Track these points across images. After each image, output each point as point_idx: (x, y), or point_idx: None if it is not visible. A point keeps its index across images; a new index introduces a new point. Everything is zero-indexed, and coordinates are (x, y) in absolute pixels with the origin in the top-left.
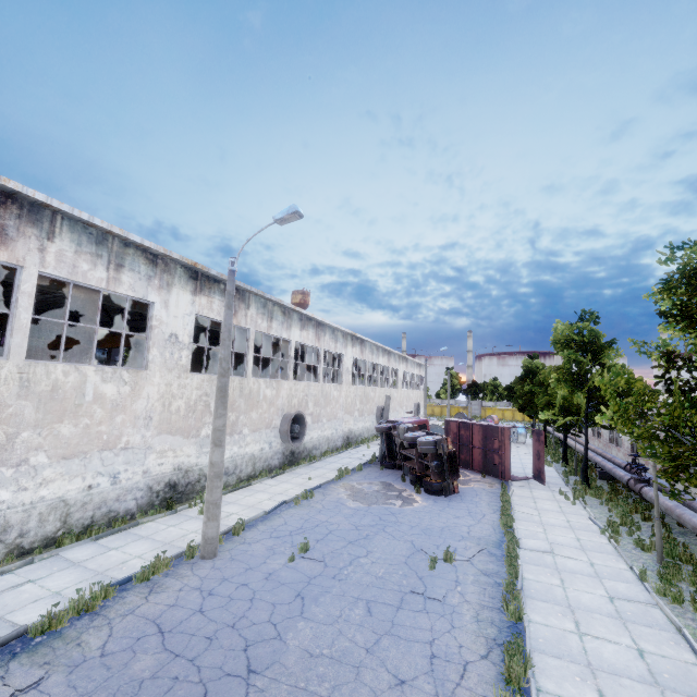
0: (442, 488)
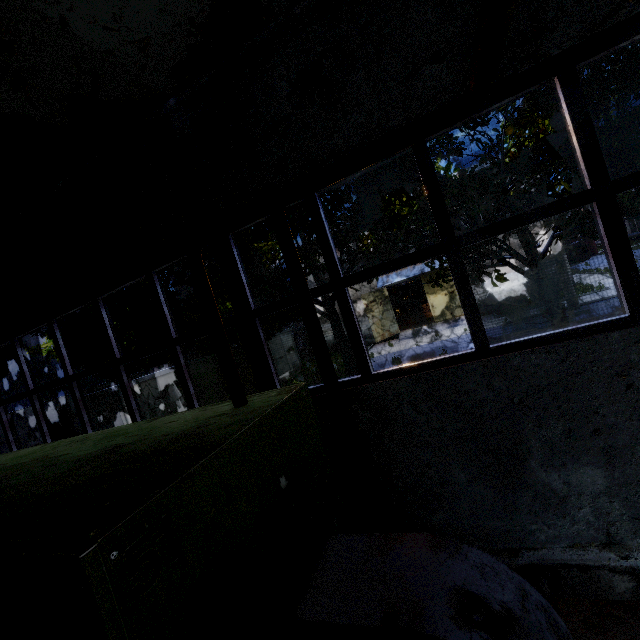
0: (585, 258)
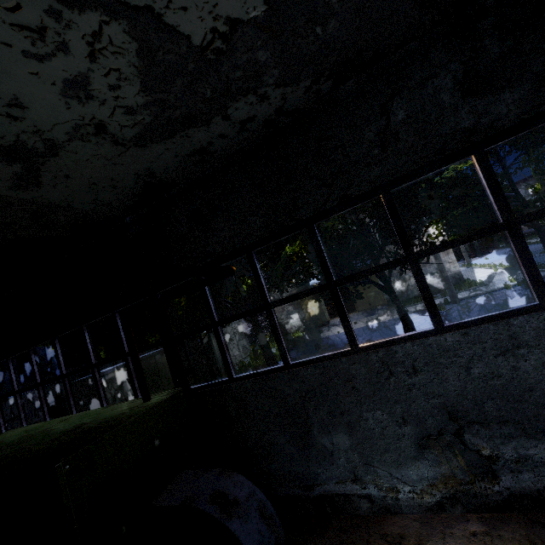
0: (488, 252)
